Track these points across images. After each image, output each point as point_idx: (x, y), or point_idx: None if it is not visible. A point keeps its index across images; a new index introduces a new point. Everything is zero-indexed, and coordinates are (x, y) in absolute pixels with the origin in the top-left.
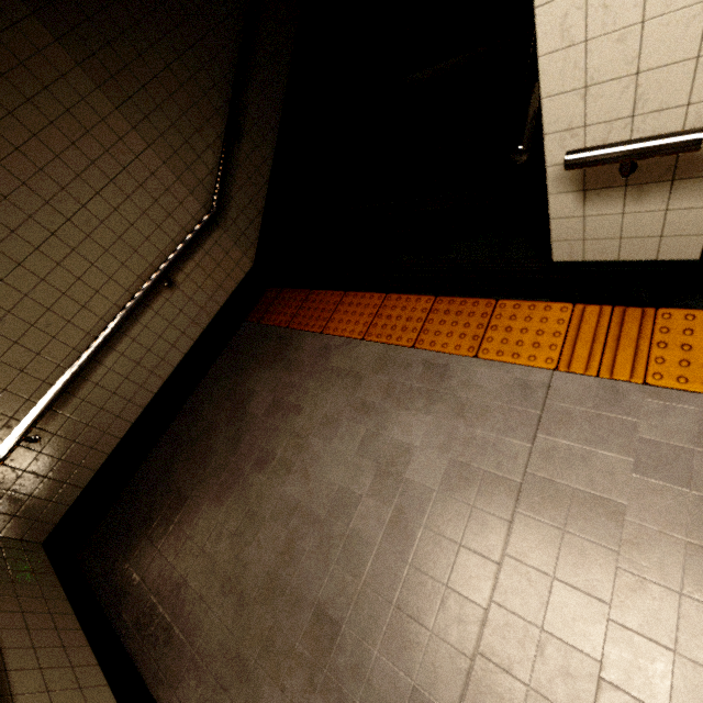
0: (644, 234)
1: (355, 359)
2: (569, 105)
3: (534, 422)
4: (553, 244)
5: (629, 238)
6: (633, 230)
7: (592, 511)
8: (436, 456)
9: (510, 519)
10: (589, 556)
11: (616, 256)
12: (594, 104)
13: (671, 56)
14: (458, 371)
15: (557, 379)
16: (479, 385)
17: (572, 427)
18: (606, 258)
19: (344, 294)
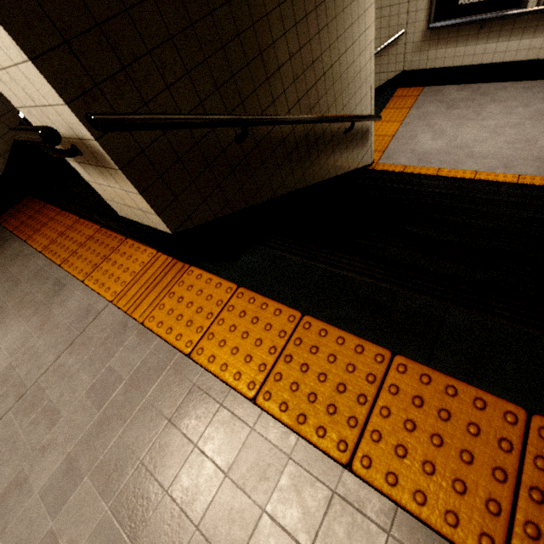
0: (134, 206)
1: (25, 268)
2: (3, 86)
3: (71, 341)
4: (107, 201)
5: (132, 208)
6: (127, 201)
7: (44, 419)
8: (4, 358)
9: (1, 417)
10: (16, 455)
11: (140, 220)
12: (12, 89)
13: (4, 59)
14: (66, 291)
15: (106, 309)
16: (68, 304)
17: (85, 350)
18: (138, 220)
19: (59, 212)
